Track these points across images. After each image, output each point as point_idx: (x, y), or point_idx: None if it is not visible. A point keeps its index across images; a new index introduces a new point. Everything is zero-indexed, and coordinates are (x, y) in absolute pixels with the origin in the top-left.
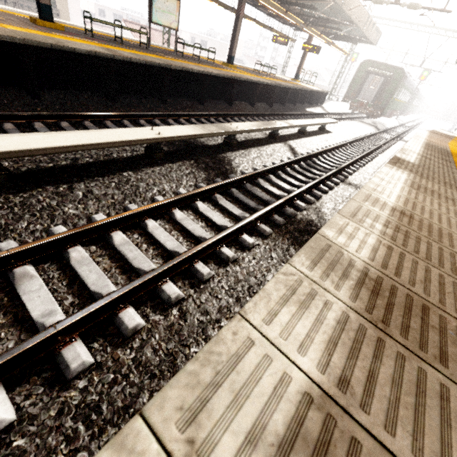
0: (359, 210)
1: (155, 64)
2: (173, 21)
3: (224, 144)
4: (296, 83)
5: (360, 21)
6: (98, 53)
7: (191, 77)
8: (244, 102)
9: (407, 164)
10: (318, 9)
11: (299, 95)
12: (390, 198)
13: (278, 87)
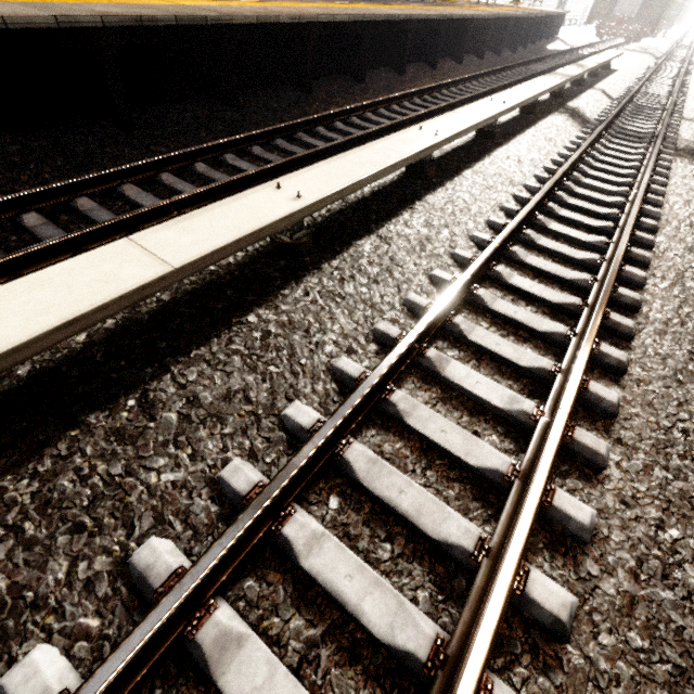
0: None
1: (442, 17)
2: None
3: (553, 97)
4: (524, 7)
5: None
6: (410, 16)
7: (459, 26)
8: (488, 51)
9: None
10: None
11: (541, 25)
12: None
13: (526, 19)
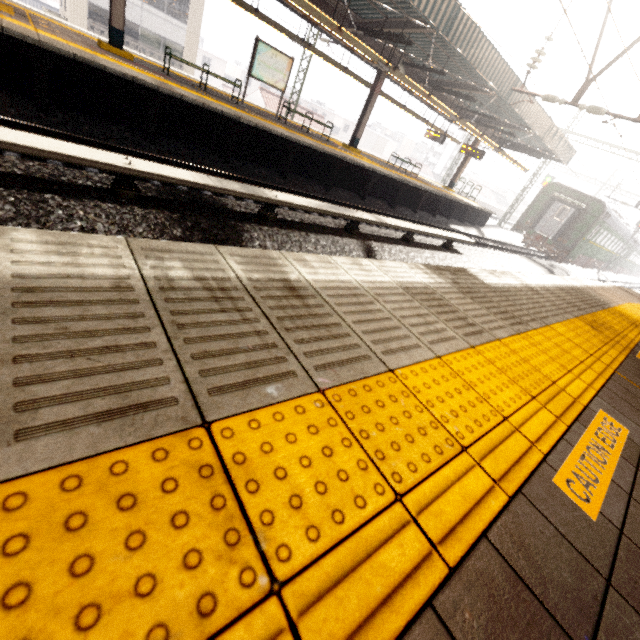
0: (192, 254)
1: (217, 111)
2: (281, 80)
3: (257, 215)
4: (446, 191)
5: (538, 127)
6: (137, 79)
7: (270, 140)
8: (352, 193)
9: (467, 278)
10: (483, 105)
11: (441, 204)
12: (314, 274)
13: (405, 185)
